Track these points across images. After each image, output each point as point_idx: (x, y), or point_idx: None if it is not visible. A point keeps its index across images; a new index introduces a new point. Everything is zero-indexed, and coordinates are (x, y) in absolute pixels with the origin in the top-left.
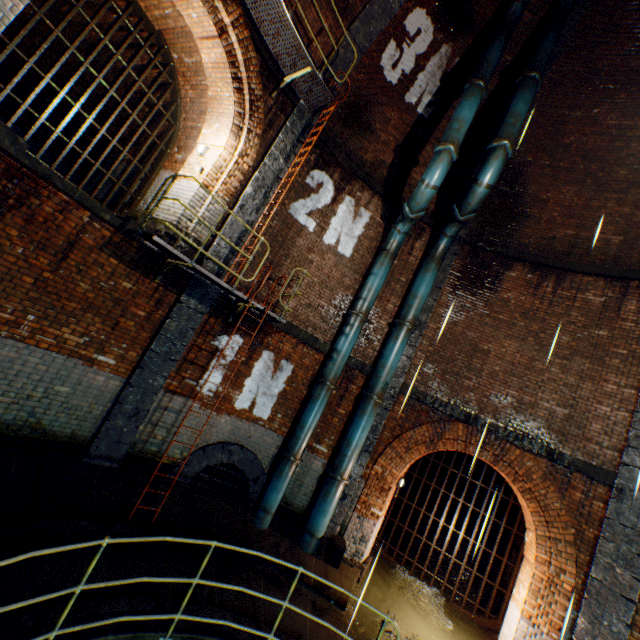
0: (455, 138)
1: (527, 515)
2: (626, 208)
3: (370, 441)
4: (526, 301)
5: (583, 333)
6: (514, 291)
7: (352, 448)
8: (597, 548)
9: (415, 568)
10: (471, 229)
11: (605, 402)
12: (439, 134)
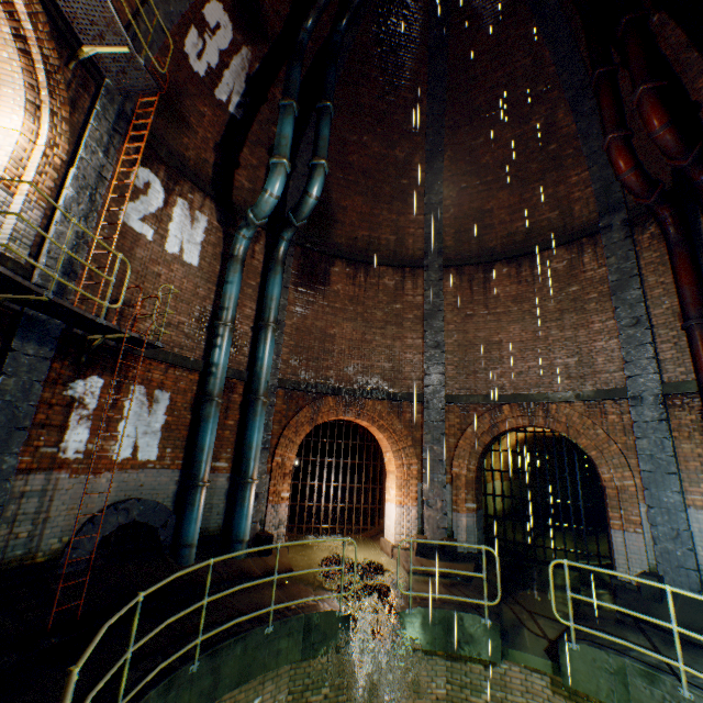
0: (287, 153)
1: (384, 443)
2: (394, 216)
3: (266, 439)
4: (350, 290)
5: (389, 308)
6: (341, 283)
7: (255, 450)
8: (424, 441)
9: (310, 533)
10: (298, 232)
11: (409, 352)
12: (254, 137)
